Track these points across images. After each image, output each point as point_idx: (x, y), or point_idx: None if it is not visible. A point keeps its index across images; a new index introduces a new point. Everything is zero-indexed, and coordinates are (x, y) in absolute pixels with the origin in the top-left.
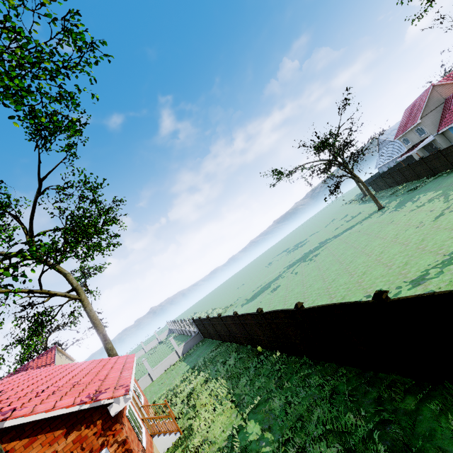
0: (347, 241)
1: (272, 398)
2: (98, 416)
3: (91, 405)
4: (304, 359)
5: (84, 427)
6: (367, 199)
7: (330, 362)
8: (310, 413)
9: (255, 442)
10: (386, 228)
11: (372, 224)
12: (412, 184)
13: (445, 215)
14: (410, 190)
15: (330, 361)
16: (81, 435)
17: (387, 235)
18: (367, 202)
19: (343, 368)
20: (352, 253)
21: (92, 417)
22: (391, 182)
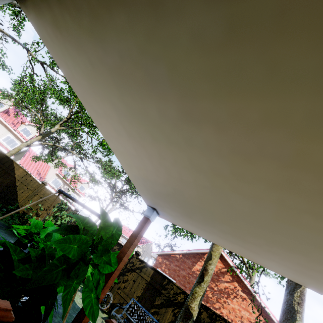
0: None
1: None
2: None
3: None
4: None
5: None
6: None
7: None
8: None
9: None
10: None
11: None
12: None
13: None
14: None
15: None
16: None
17: None
18: None
19: None
20: None
21: None
22: None
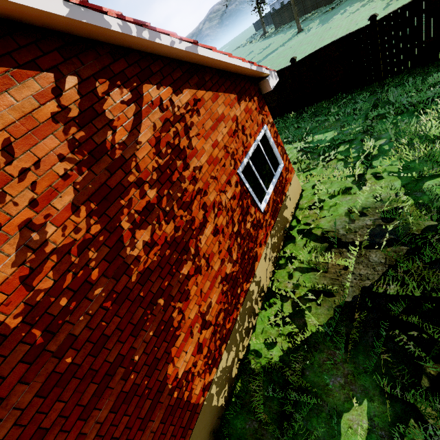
0: (282, 56)
1: (324, 122)
2: (253, 92)
3: (257, 69)
4: (331, 100)
5: (248, 100)
6: (268, 35)
7: (367, 86)
8: (381, 103)
9: (337, 136)
10: (327, 33)
11: (304, 39)
12: (324, 8)
13: (394, 4)
14: (327, 11)
15: (368, 84)
16: (247, 107)
17: (335, 34)
18: (273, 35)
19: (389, 78)
20: (301, 56)
21: (250, 91)
22: (298, 11)
